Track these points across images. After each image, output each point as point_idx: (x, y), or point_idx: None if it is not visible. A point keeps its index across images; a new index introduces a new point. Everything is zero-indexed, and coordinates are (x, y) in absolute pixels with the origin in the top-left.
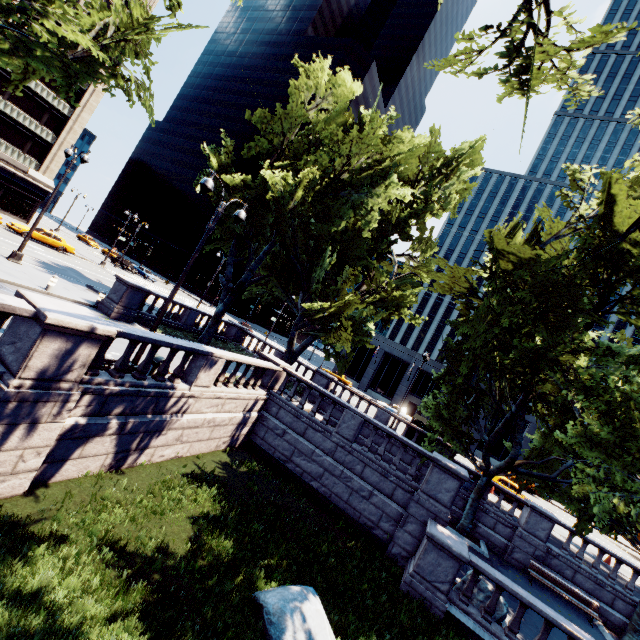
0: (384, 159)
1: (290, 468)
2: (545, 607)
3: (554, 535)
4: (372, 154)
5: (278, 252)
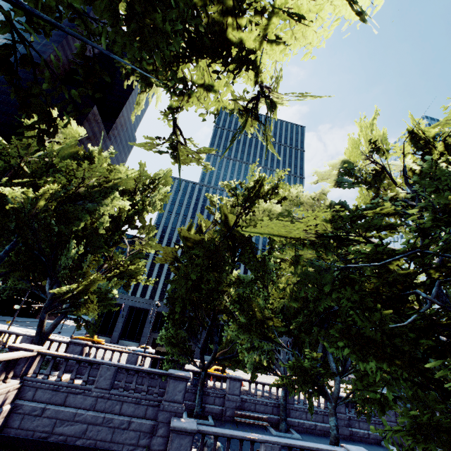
0: (110, 181)
1: (53, 441)
2: (238, 432)
3: (245, 389)
4: (101, 176)
5: (21, 249)
